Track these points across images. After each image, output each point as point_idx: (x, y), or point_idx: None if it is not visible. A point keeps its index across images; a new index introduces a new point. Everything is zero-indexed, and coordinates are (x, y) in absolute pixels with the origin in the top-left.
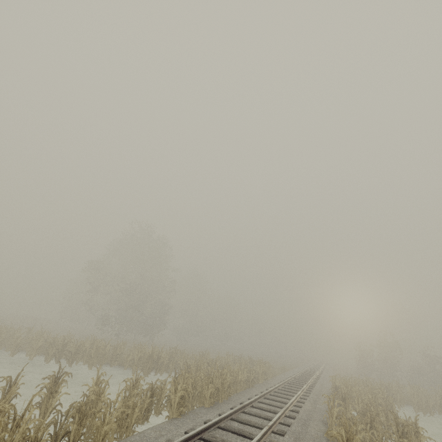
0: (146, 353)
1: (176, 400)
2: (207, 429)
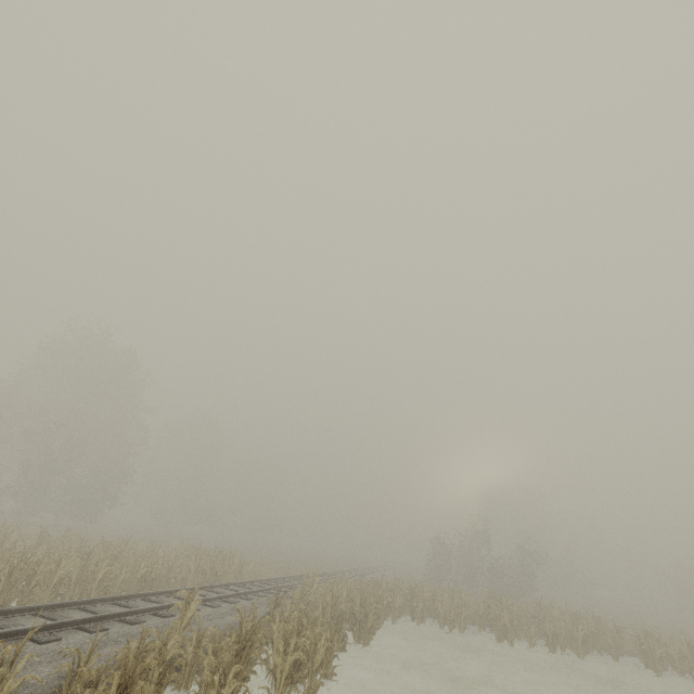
0: None
1: None
2: None
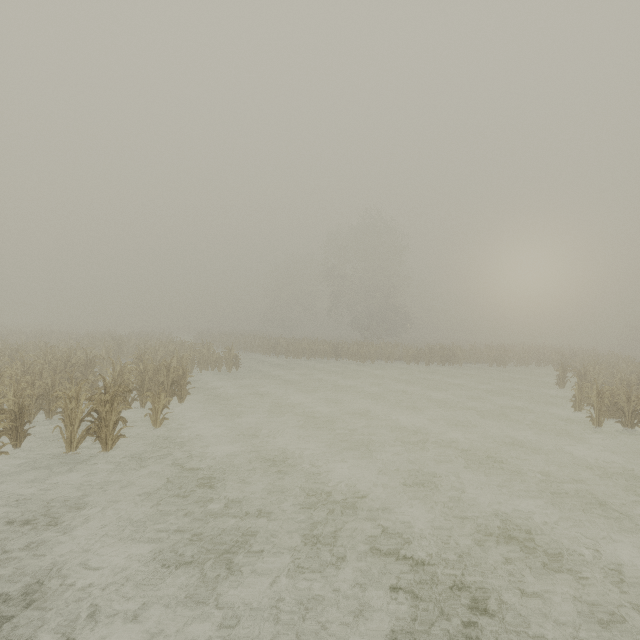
0: (502, 350)
1: None
2: None
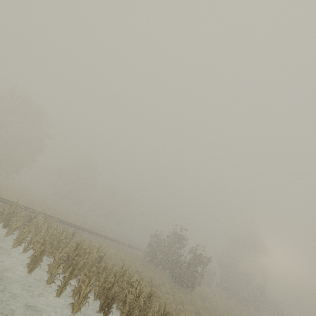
0: None
1: None
2: None
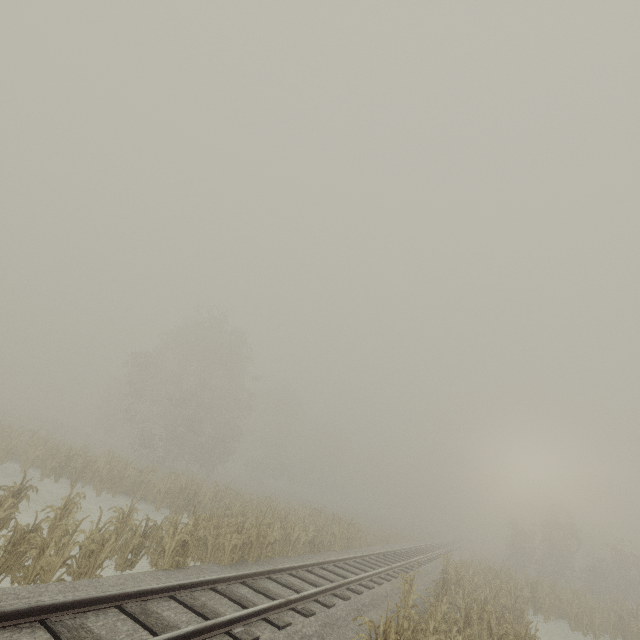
0: (177, 484)
1: (172, 545)
2: (190, 588)
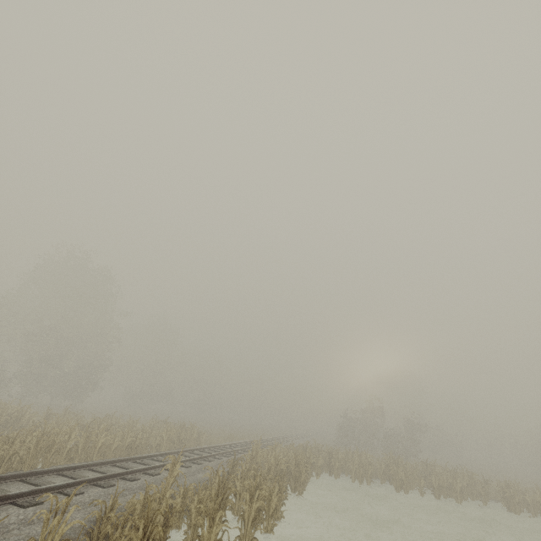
0: None
1: None
2: None
